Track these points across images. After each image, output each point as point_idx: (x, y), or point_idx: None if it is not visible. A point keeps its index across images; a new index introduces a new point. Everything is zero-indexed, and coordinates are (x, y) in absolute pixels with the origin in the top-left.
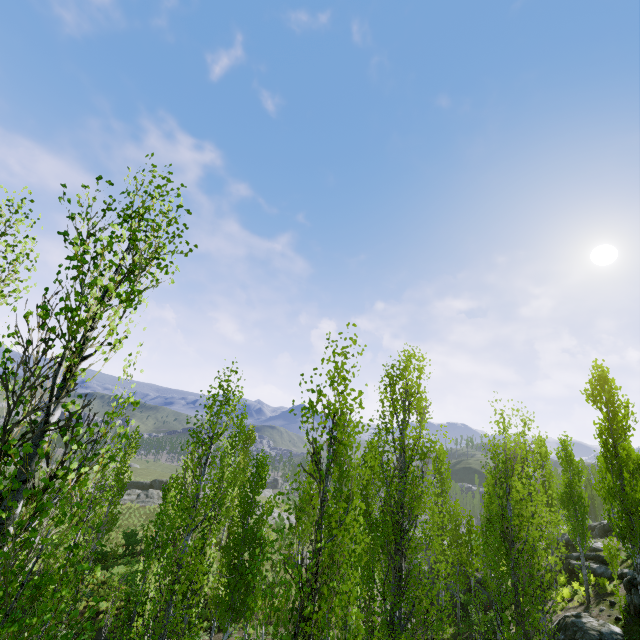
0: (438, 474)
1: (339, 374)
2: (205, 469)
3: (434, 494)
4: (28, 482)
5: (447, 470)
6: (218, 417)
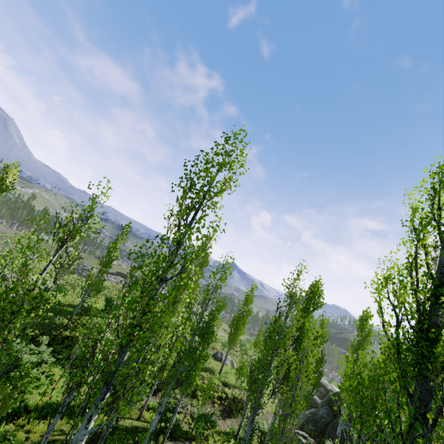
0: (360, 330)
1: None
2: (191, 223)
3: (352, 345)
4: None
5: (369, 330)
6: (217, 171)
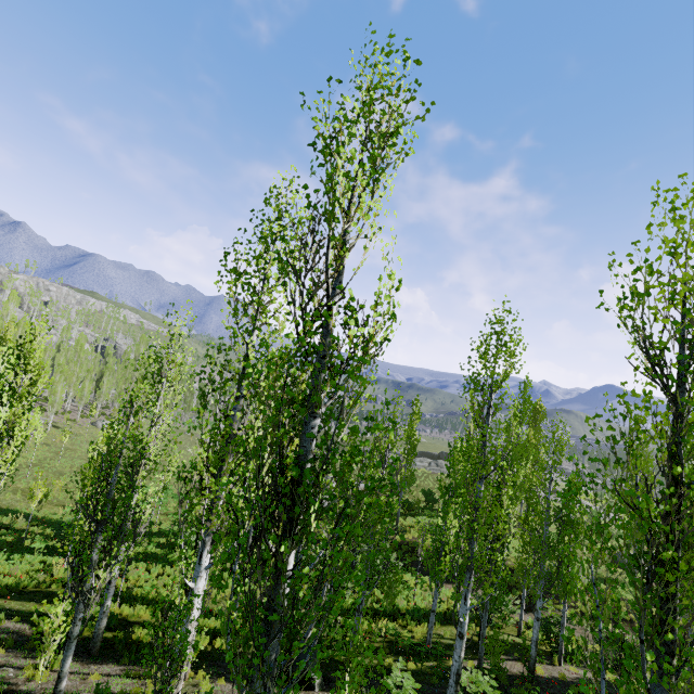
0: None
1: (687, 241)
2: (488, 418)
3: None
4: (326, 358)
5: None
6: (494, 363)
